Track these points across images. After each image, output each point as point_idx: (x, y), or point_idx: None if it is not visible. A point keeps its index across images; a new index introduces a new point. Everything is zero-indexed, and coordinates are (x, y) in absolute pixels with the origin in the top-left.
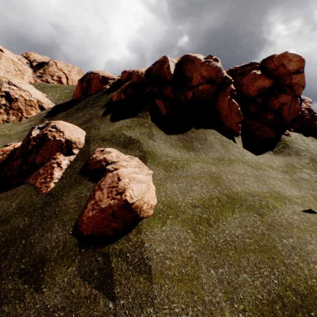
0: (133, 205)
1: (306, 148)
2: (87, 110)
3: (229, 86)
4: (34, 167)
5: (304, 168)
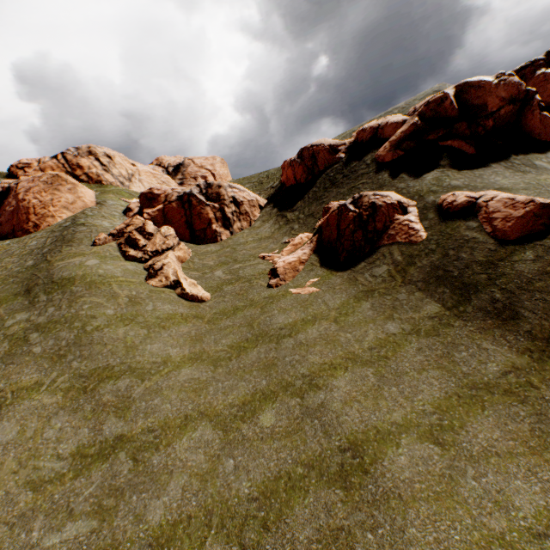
0: None
1: None
2: (348, 184)
3: (534, 99)
4: (377, 233)
5: None
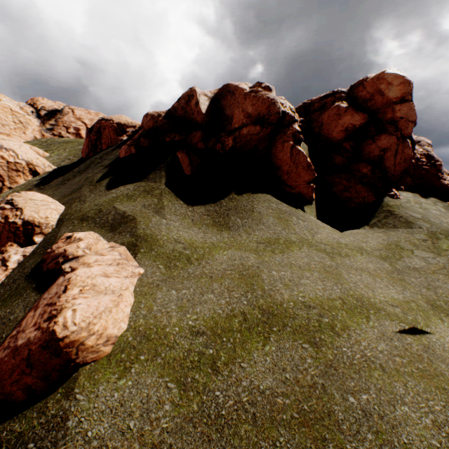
0: (63, 341)
1: (424, 216)
2: (86, 173)
3: (291, 126)
4: None
5: (417, 248)
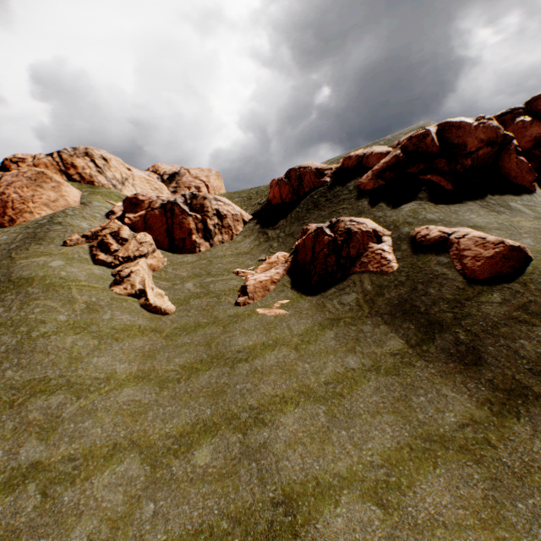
0: (520, 247)
1: None
2: (330, 208)
3: (511, 143)
4: (350, 260)
5: None
